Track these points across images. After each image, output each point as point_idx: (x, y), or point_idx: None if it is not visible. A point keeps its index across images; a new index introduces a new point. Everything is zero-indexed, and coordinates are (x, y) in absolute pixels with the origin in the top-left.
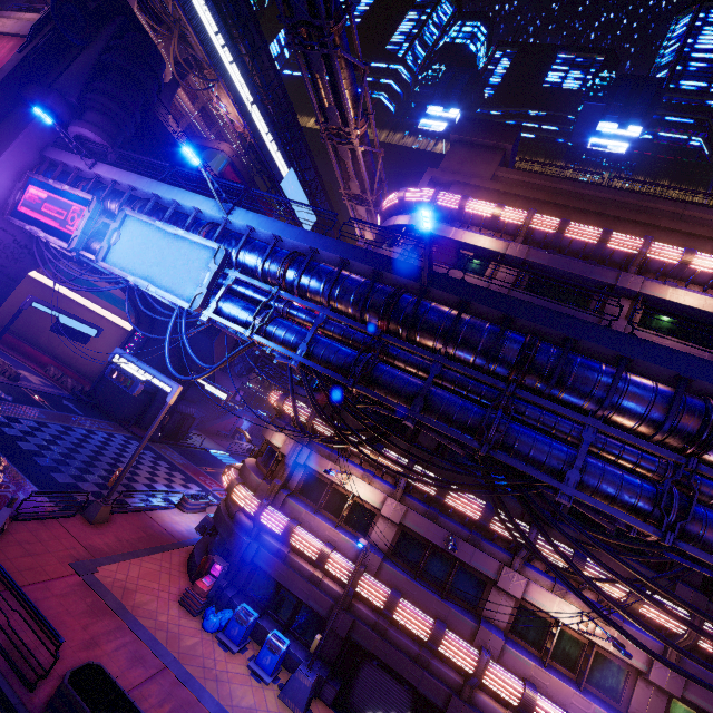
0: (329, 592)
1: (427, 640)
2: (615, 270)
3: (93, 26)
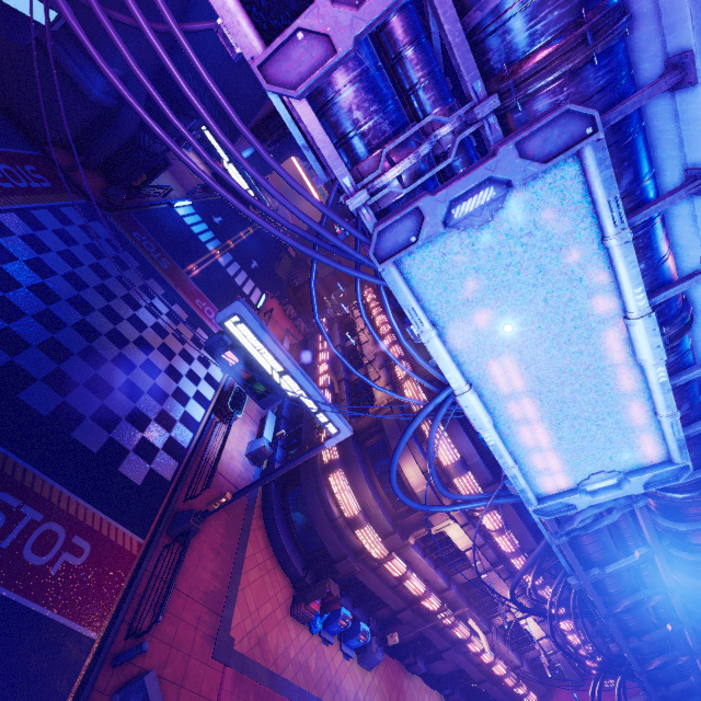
0: (403, 595)
1: (459, 637)
2: None
3: None
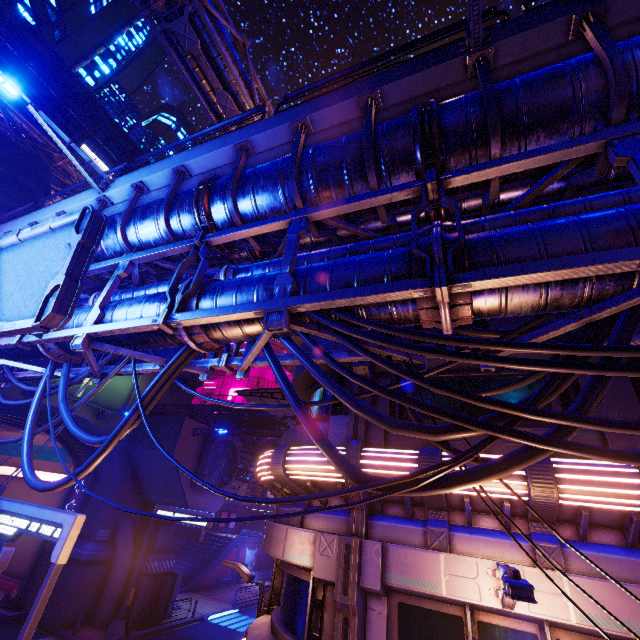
0: None
1: None
2: None
3: None
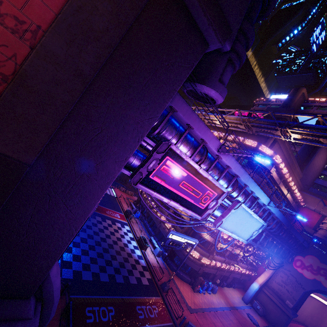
0: (215, 268)
1: (232, 270)
2: (287, 190)
3: None
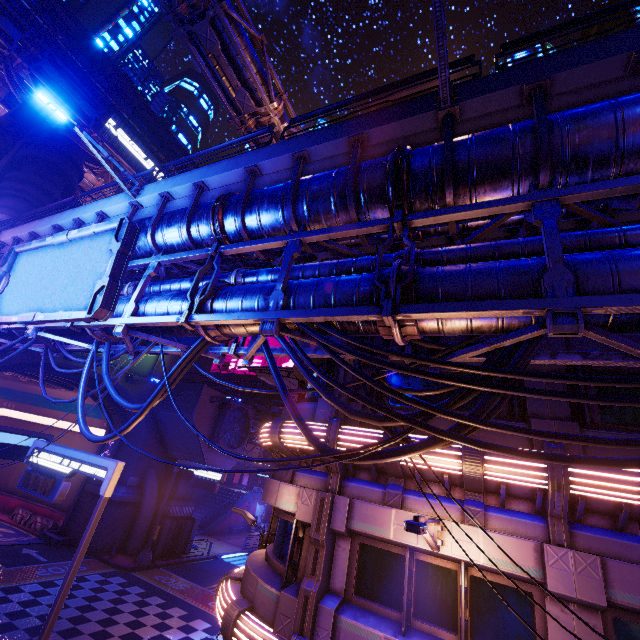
0: None
1: None
2: None
3: (8, 140)
